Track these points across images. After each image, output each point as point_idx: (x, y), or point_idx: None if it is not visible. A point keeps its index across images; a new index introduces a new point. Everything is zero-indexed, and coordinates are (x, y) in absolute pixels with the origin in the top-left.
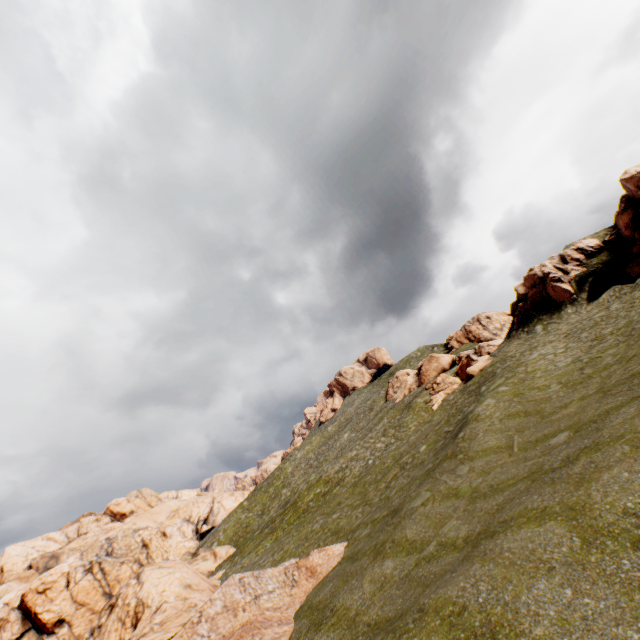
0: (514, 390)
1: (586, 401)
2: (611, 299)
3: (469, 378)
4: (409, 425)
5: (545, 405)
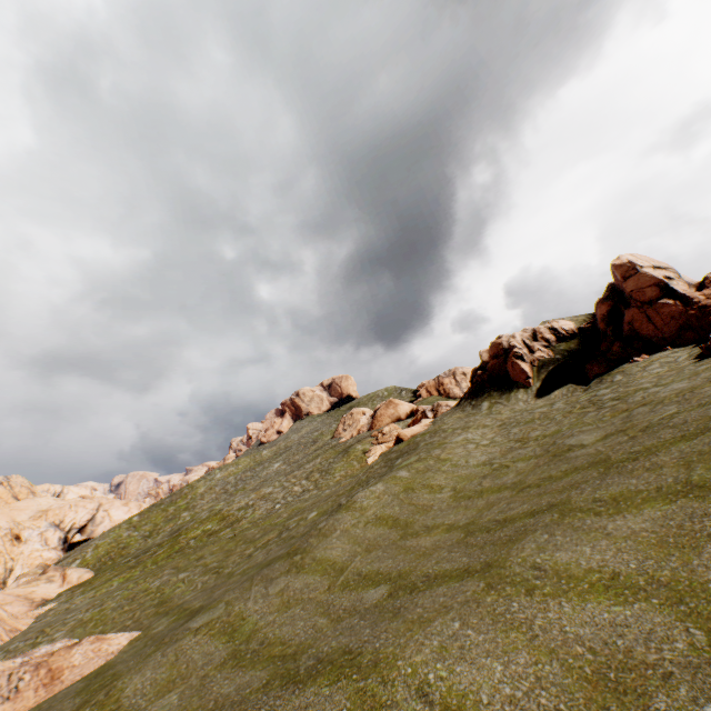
0: (410, 480)
1: (446, 535)
2: (561, 395)
3: (398, 442)
4: (336, 473)
5: (419, 516)
